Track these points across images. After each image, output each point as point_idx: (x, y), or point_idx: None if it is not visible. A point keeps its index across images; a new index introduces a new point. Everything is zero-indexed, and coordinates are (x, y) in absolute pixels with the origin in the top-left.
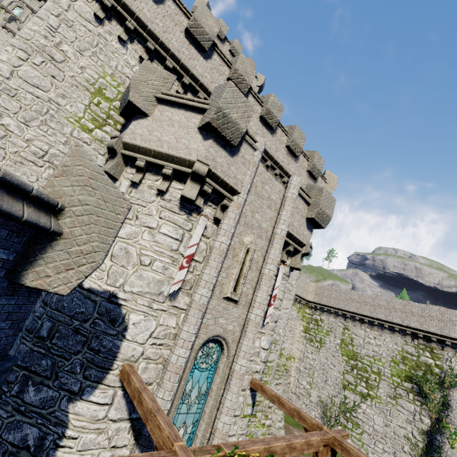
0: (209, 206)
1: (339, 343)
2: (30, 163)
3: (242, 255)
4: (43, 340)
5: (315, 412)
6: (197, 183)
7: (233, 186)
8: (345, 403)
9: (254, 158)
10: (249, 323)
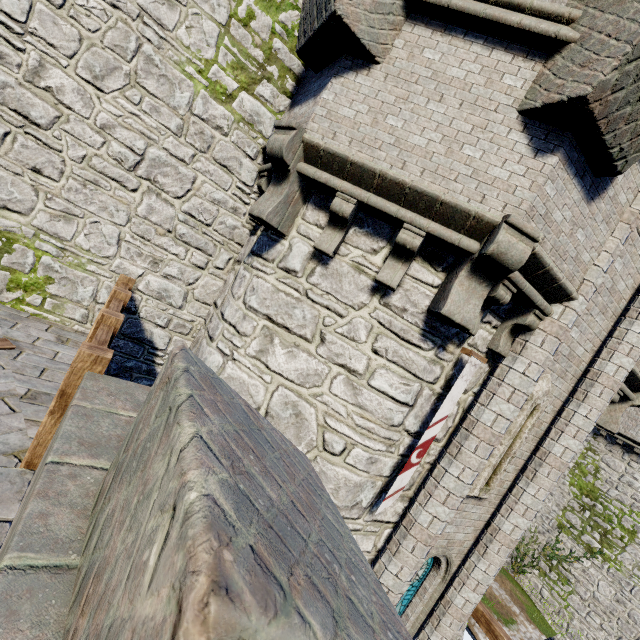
0: (486, 324)
1: (571, 466)
2: (112, 182)
3: (521, 421)
4: None
5: None
6: (484, 282)
7: (567, 283)
8: (556, 547)
9: (638, 201)
10: (497, 535)
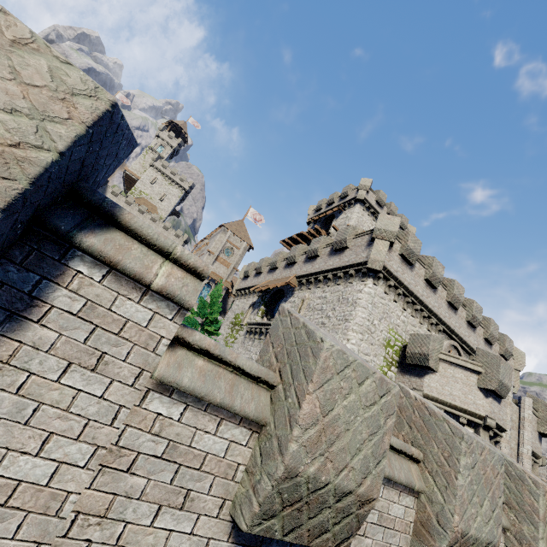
0: None
1: None
2: None
3: None
4: None
5: None
6: (486, 431)
7: (504, 427)
8: None
9: (509, 399)
10: None
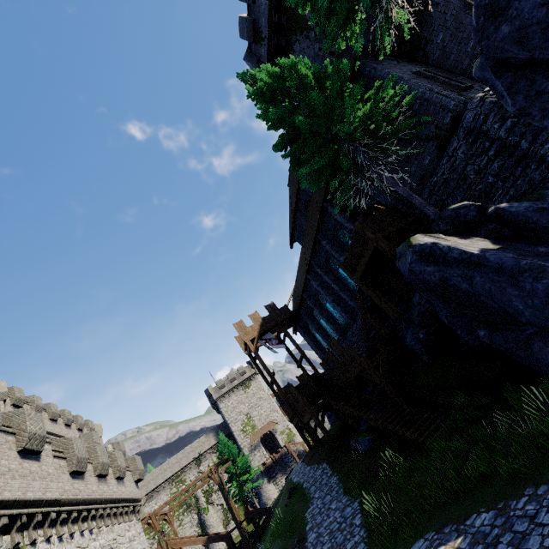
0: None
1: None
2: None
3: None
4: None
5: None
6: None
7: None
8: None
9: None
10: None
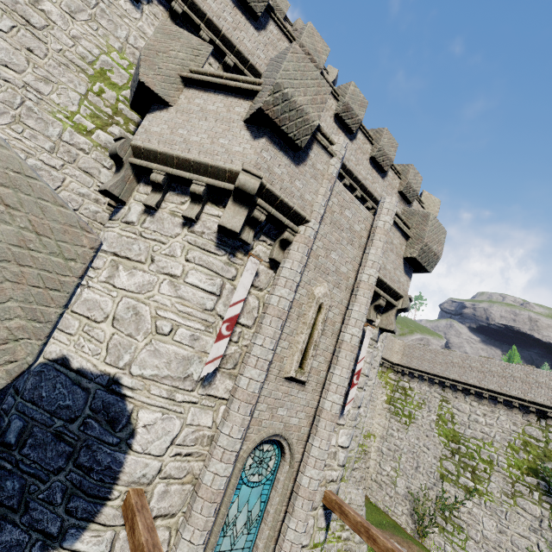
0: (262, 242)
1: (435, 419)
2: None
3: (312, 315)
4: (9, 448)
5: (402, 507)
6: (243, 207)
7: (299, 210)
8: (444, 498)
9: (330, 169)
10: (322, 414)
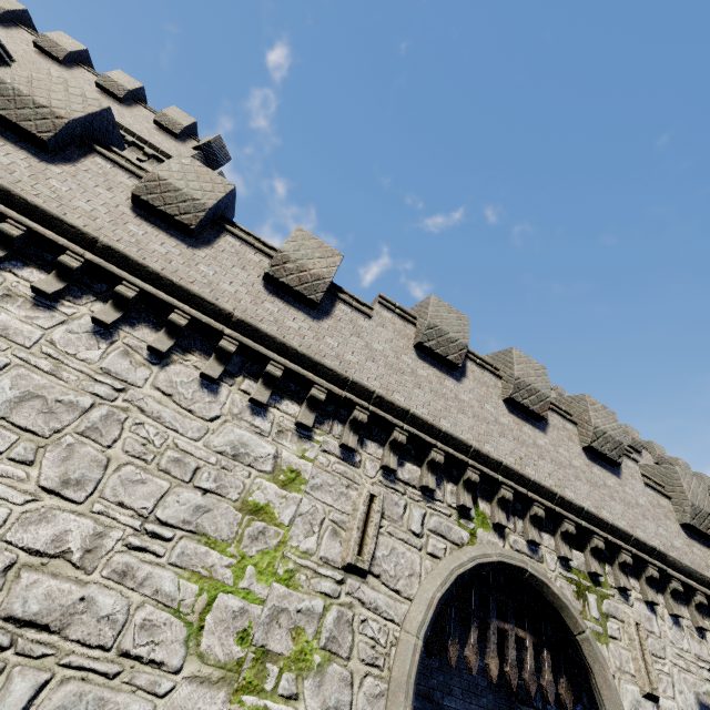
0: None
1: None
2: None
3: None
4: None
5: None
6: None
7: None
8: None
9: None
10: None
